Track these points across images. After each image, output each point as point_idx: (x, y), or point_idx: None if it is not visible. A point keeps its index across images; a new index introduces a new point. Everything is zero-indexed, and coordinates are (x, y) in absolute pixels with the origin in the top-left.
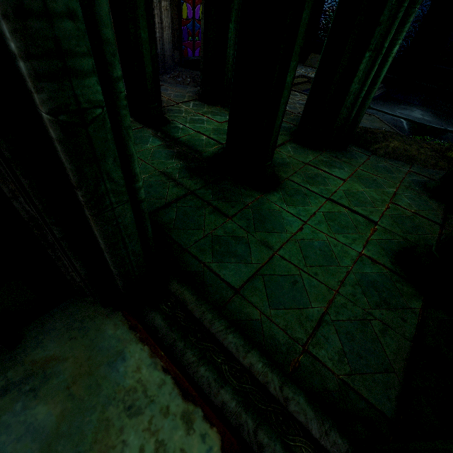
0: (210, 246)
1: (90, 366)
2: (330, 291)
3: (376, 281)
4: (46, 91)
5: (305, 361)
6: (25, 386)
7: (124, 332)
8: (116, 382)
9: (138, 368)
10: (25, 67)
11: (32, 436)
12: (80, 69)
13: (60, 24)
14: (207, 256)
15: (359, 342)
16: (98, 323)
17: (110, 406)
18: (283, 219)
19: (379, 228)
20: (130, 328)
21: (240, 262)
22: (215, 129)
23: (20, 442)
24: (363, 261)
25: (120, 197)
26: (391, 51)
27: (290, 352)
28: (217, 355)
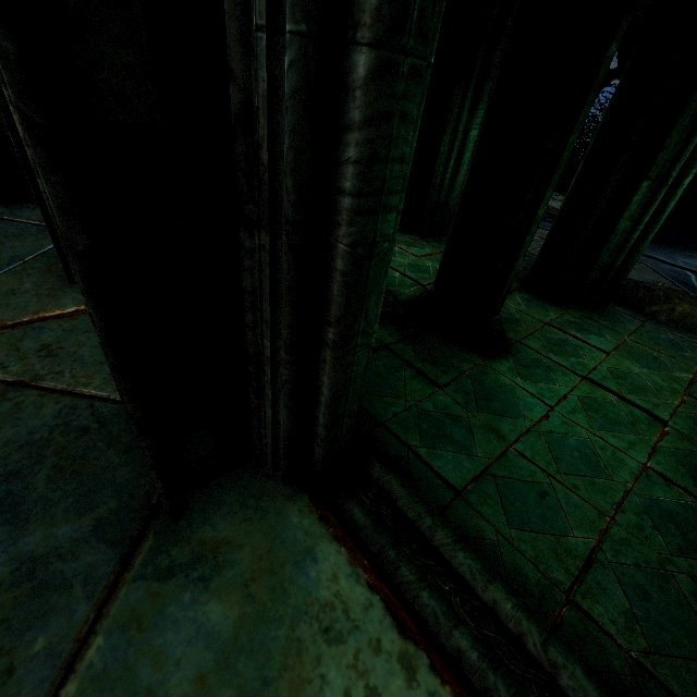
0: (416, 424)
1: (272, 561)
2: (600, 516)
3: (675, 512)
4: (358, 225)
5: (571, 617)
6: (194, 573)
7: (312, 523)
8: (307, 590)
9: (334, 576)
10: (350, 203)
11: (204, 641)
12: (389, 205)
13: (392, 167)
14: (412, 437)
15: (657, 604)
16: (278, 504)
17: (300, 622)
18: (518, 399)
19: (672, 432)
20: (320, 519)
21: (460, 452)
22: (412, 265)
23: (191, 646)
24: (650, 478)
25: (366, 339)
26: (681, 182)
27: (547, 598)
28: (443, 580)
